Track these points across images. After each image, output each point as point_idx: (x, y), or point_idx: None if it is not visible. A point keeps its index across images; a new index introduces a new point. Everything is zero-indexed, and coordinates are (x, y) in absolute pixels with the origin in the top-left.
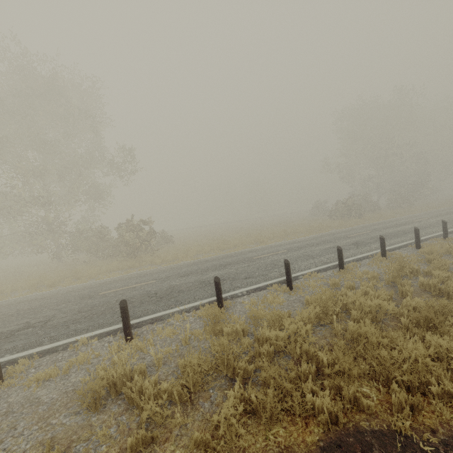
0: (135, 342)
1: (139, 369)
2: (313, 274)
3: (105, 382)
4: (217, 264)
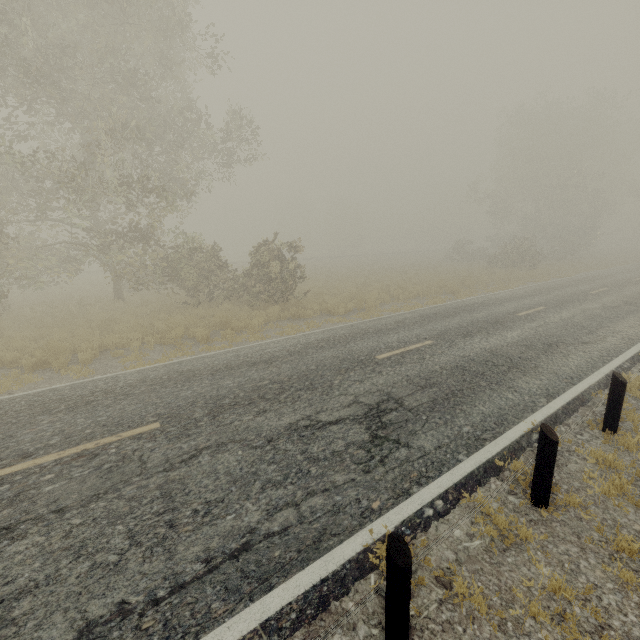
0: None
1: None
2: None
3: None
4: (477, 320)
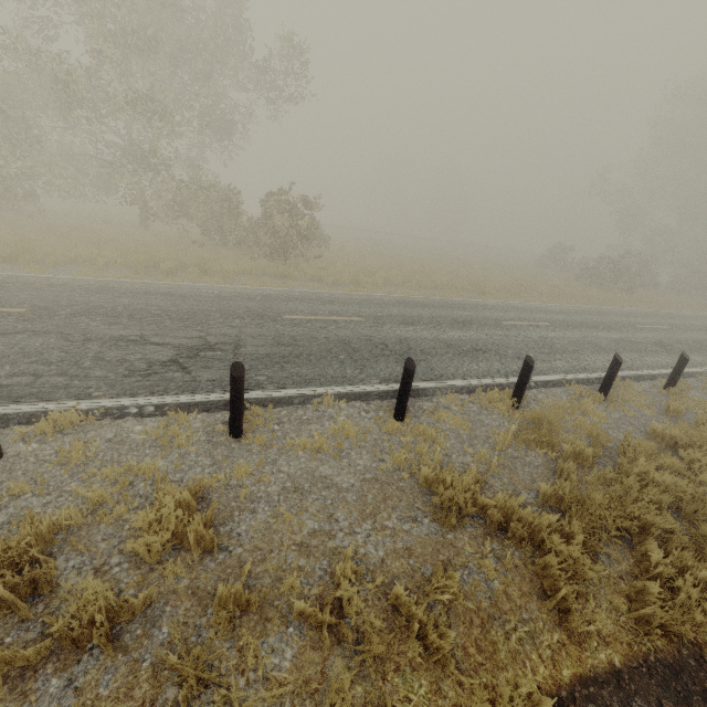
0: (423, 426)
1: (471, 477)
2: (627, 382)
3: (470, 495)
4: (447, 316)
